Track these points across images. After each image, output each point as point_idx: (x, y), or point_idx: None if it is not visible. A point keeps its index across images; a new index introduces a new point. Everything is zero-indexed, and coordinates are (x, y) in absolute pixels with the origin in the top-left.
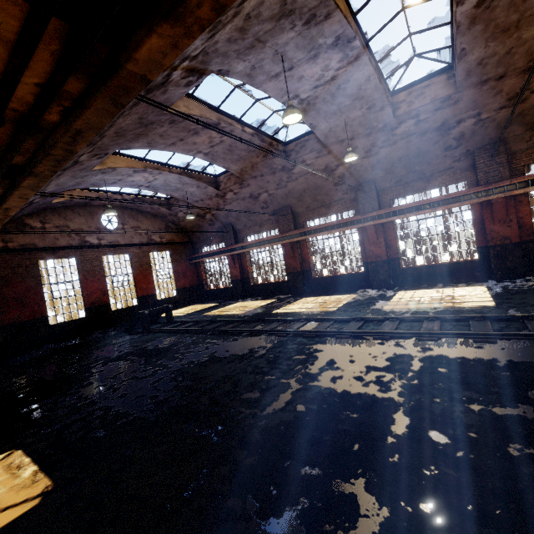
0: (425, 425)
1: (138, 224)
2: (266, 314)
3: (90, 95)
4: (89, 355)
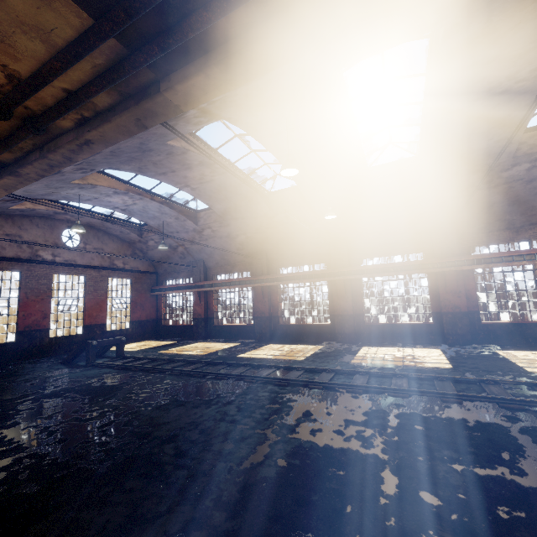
0: (414, 485)
1: (102, 245)
2: (231, 358)
3: (116, 111)
4: (14, 388)
